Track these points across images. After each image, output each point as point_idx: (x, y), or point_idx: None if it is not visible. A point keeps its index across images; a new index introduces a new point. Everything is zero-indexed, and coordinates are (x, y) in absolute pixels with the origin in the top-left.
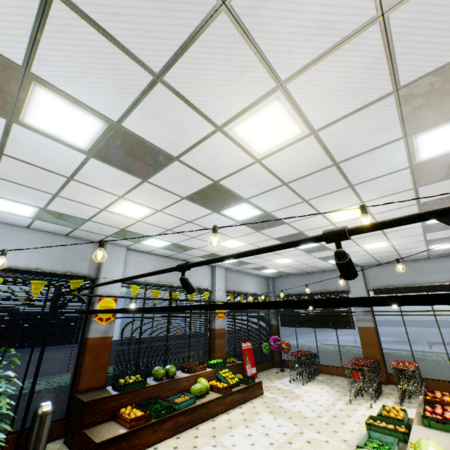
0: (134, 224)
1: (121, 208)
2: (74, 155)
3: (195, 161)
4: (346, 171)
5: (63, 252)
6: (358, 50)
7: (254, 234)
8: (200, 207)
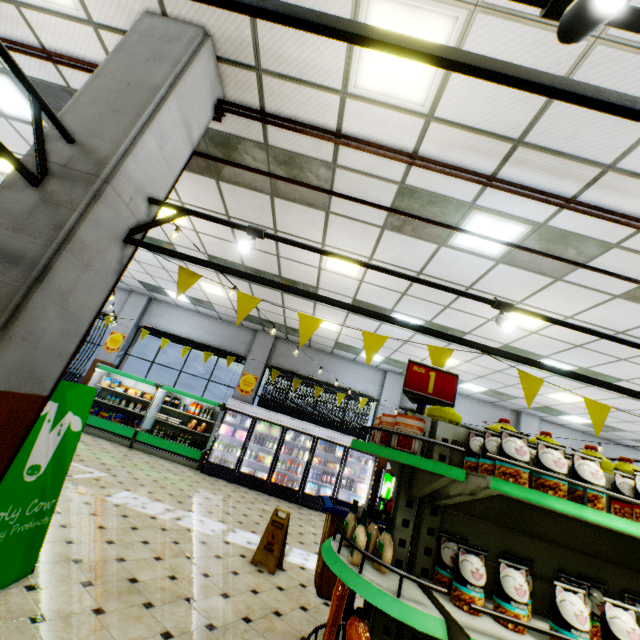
0: (560, 404)
1: (555, 395)
2: (543, 374)
3: None
4: None
5: (488, 416)
6: None
7: None
8: None
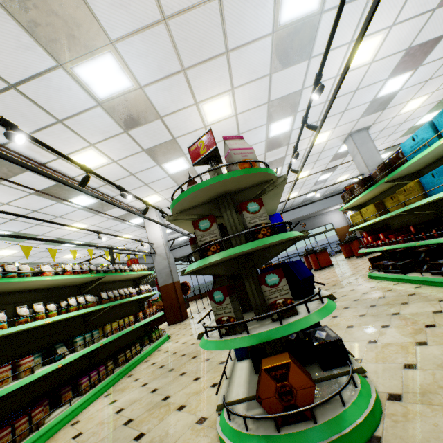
0: (3, 258)
1: None
2: None
3: (49, 234)
4: (112, 229)
5: None
6: (96, 217)
7: (83, 250)
8: (50, 245)
